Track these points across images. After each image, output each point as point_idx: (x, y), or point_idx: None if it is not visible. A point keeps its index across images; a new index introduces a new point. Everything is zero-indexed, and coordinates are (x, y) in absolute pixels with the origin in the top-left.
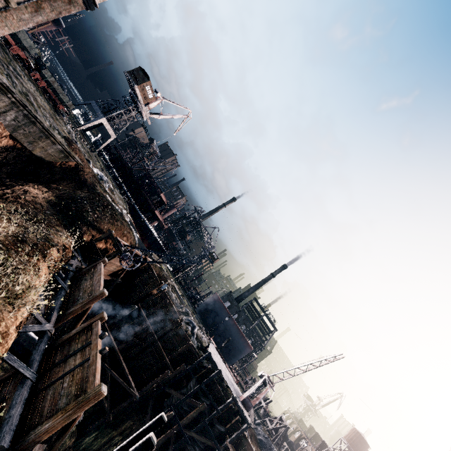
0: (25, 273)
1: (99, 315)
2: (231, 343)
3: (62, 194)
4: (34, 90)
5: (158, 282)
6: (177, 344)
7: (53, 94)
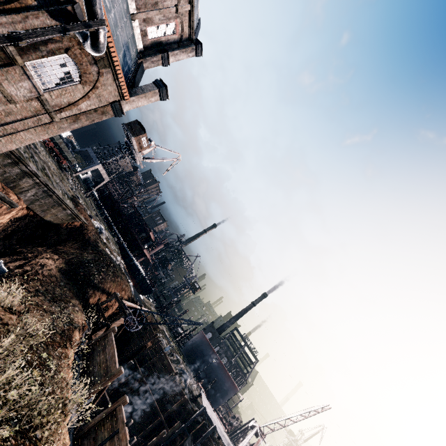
0: (62, 369)
1: (122, 399)
2: (217, 384)
3: (71, 259)
4: (45, 155)
5: (153, 333)
6: (172, 400)
7: (58, 151)
